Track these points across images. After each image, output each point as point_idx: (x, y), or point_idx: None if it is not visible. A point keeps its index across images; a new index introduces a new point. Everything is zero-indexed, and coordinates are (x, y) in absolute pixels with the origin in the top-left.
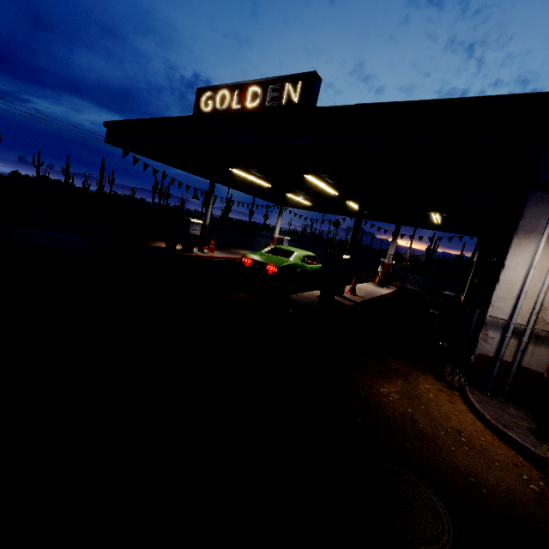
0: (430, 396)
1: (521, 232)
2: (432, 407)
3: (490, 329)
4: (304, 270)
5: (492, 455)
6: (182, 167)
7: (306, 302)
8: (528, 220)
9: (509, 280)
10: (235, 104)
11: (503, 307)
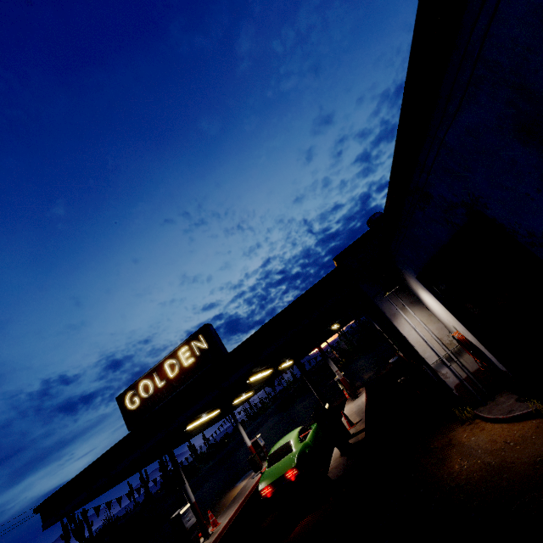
0: (473, 440)
1: (392, 318)
2: (482, 444)
3: (440, 370)
4: (309, 446)
5: (527, 435)
6: (130, 473)
7: (343, 469)
8: (388, 311)
9: (415, 341)
10: (159, 383)
11: (430, 354)
